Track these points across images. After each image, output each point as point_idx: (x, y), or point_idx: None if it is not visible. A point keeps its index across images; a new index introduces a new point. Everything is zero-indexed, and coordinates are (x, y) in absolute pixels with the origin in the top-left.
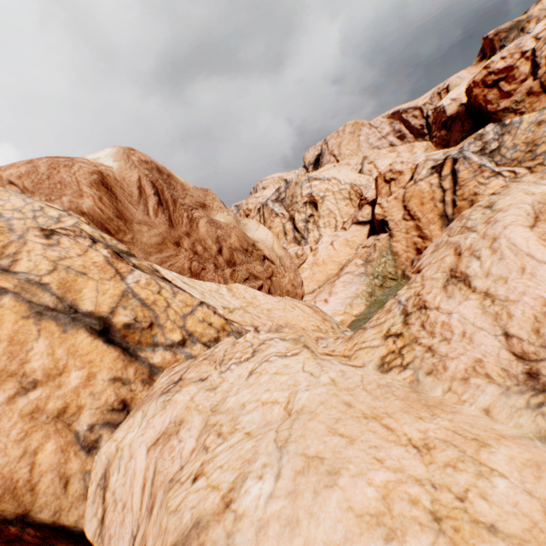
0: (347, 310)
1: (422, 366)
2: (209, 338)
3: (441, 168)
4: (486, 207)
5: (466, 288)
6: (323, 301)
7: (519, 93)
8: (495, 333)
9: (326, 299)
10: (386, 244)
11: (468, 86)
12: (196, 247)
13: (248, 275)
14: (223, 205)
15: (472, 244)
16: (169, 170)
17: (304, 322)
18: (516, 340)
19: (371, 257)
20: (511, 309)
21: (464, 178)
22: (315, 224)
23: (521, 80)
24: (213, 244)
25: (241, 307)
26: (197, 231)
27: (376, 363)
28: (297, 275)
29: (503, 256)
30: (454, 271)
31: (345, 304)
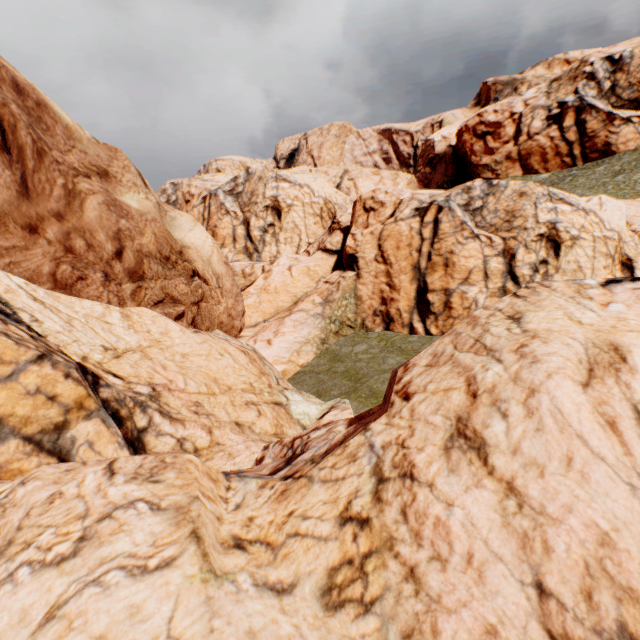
0: (293, 359)
1: (397, 615)
2: (43, 425)
3: (425, 213)
4: (512, 318)
5: (480, 464)
6: (266, 342)
7: (500, 154)
8: (522, 578)
9: (270, 339)
10: (352, 285)
11: (461, 129)
12: (73, 241)
13: (163, 297)
14: (141, 181)
15: (496, 385)
16: (43, 94)
17: (234, 376)
18: (556, 606)
19: (332, 296)
20: (550, 534)
21: (445, 232)
22: (274, 237)
23: (505, 141)
24: (108, 241)
25: (139, 348)
26: (80, 214)
27: (319, 583)
28: (238, 301)
29: (543, 426)
30: (463, 424)
31: (292, 350)
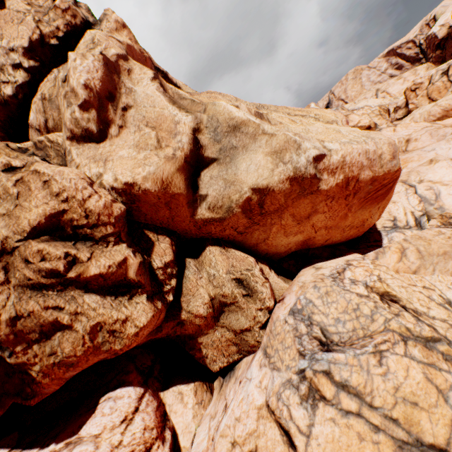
0: None
1: None
2: None
3: (447, 72)
4: None
5: None
6: None
7: None
8: None
9: None
10: None
11: None
12: None
13: None
14: None
15: None
16: None
17: None
18: None
19: None
20: None
21: None
22: None
23: None
24: None
25: None
26: None
27: None
28: None
29: None
30: None
31: None
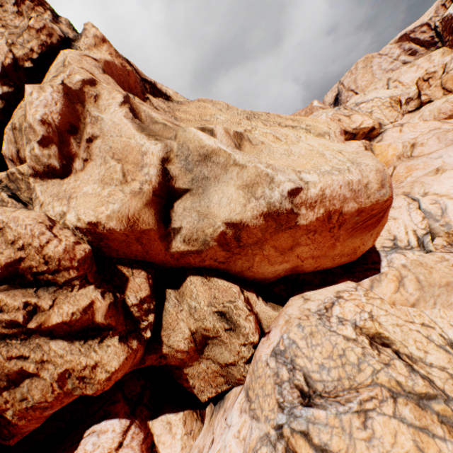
0: None
1: None
2: None
3: None
4: None
5: None
6: None
7: None
8: None
9: None
10: None
11: None
12: None
13: None
14: None
15: None
16: None
17: None
18: None
19: None
20: None
21: None
22: None
23: None
24: None
25: None
26: None
27: None
28: None
29: None
30: None
31: None
